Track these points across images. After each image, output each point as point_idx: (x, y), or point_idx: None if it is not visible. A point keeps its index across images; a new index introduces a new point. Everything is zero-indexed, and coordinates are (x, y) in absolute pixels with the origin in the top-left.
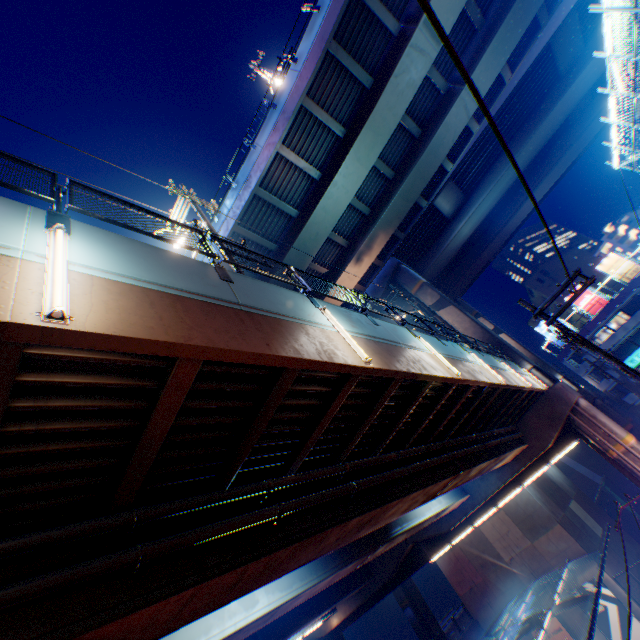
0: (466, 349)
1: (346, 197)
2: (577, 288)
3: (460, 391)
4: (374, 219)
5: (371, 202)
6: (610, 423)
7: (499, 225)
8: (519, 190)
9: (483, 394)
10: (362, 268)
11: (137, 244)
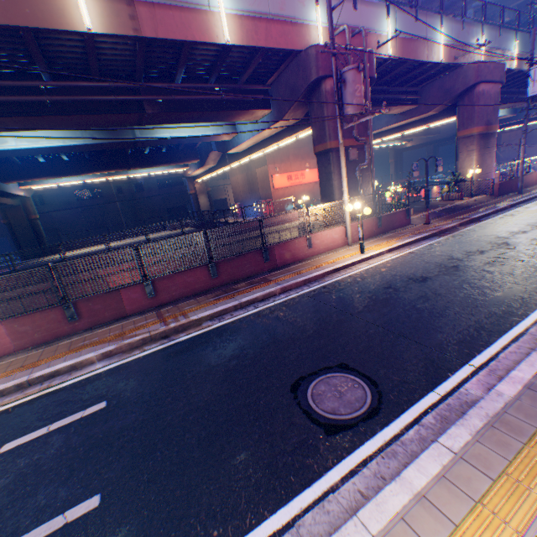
0: None
1: None
2: None
3: None
4: None
5: None
6: None
7: None
8: None
9: None
10: None
11: (521, 36)
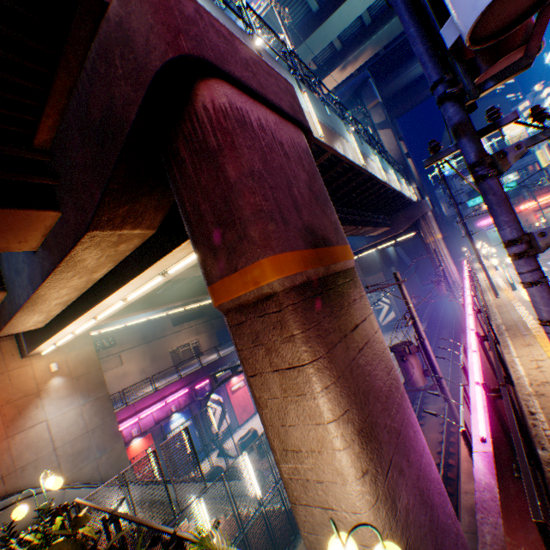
0: (389, 167)
1: (360, 9)
2: None
3: (379, 189)
4: (370, 34)
5: (374, 14)
6: (435, 227)
7: None
8: None
9: (386, 194)
10: (343, 76)
11: (309, 93)
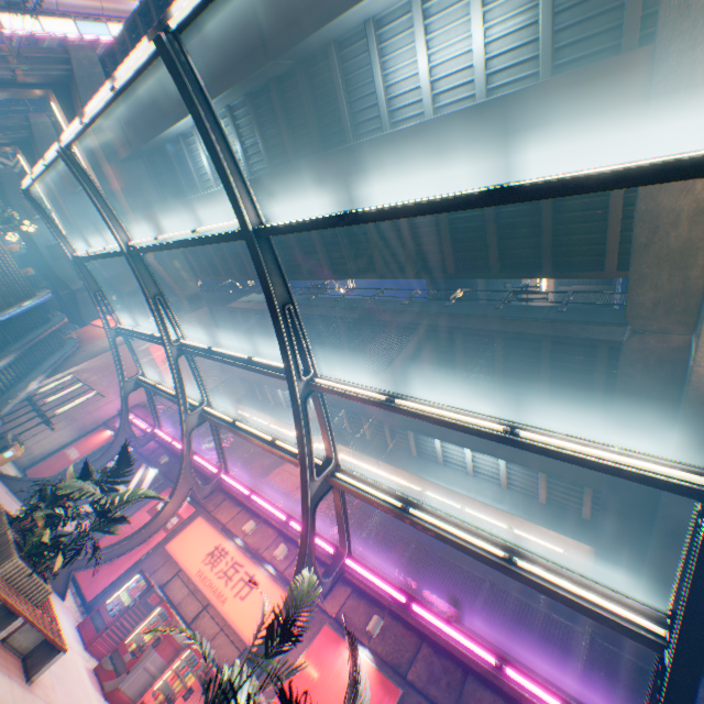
0: None
1: None
2: None
3: None
4: None
5: None
6: None
7: None
8: None
9: None
10: None
11: None
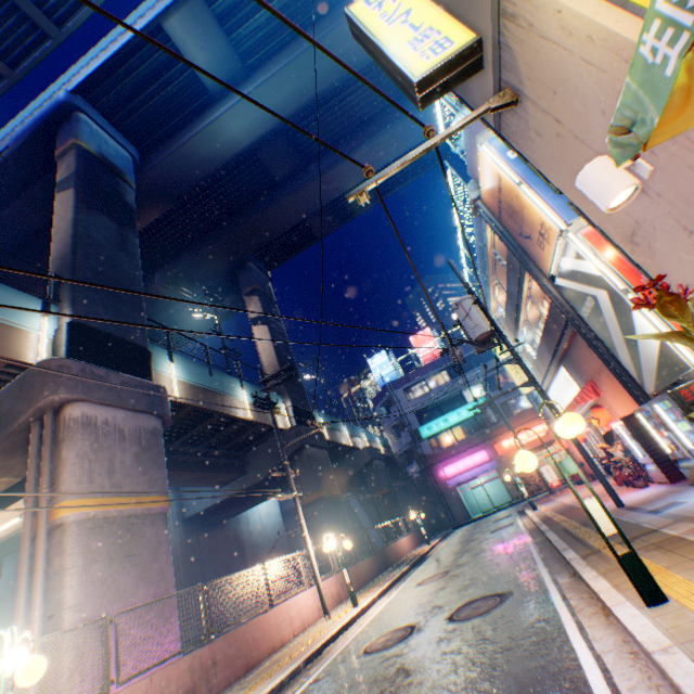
0: None
1: None
2: (426, 331)
3: None
4: None
5: None
6: (76, 466)
7: (317, 170)
8: (359, 132)
9: None
10: None
11: None
